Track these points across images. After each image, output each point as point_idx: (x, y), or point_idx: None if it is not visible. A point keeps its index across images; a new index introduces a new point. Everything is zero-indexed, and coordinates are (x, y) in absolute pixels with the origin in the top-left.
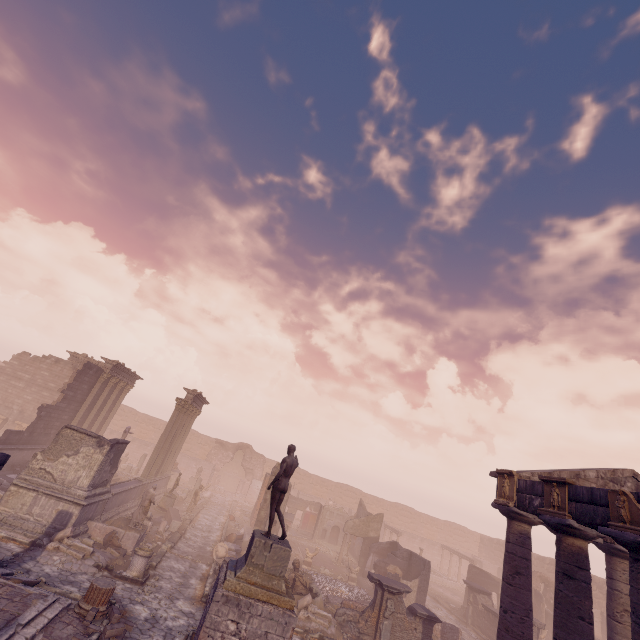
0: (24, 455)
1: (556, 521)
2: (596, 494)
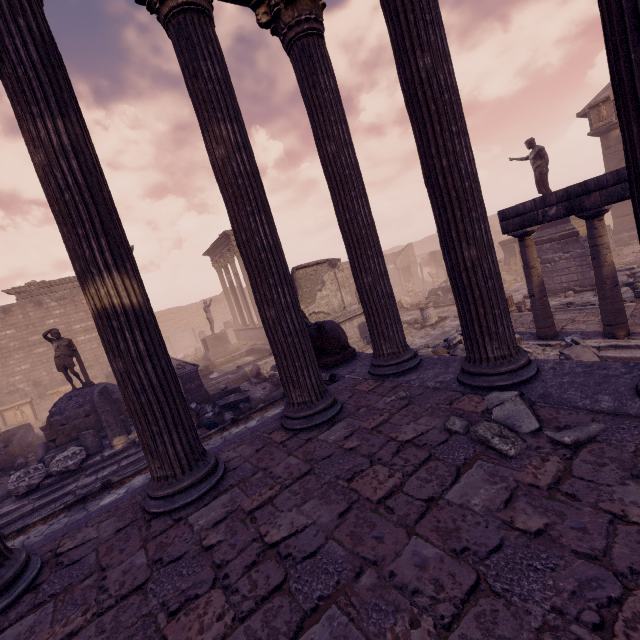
0: None
1: None
2: None
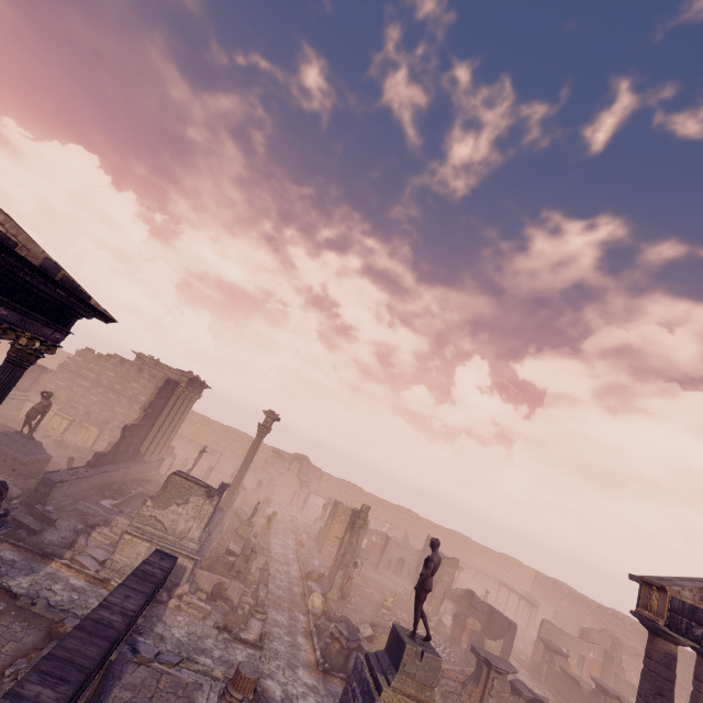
0: (109, 476)
1: None
2: None
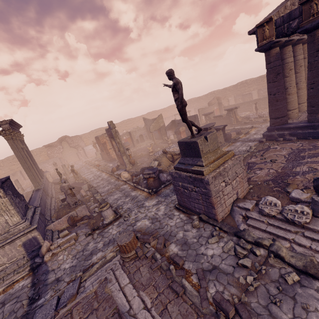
0: None
1: (318, 22)
2: None
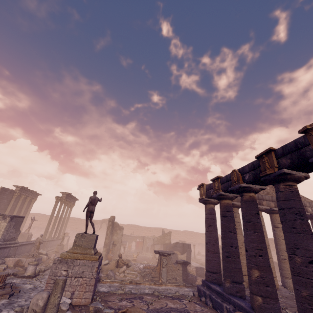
0: None
1: (217, 195)
2: (228, 177)
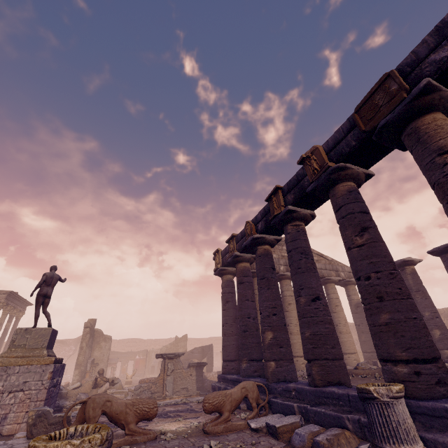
0: None
1: (231, 257)
2: (242, 232)
